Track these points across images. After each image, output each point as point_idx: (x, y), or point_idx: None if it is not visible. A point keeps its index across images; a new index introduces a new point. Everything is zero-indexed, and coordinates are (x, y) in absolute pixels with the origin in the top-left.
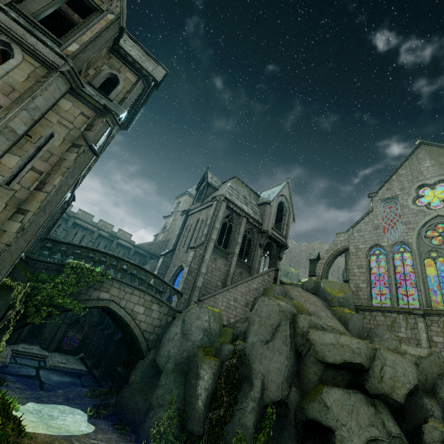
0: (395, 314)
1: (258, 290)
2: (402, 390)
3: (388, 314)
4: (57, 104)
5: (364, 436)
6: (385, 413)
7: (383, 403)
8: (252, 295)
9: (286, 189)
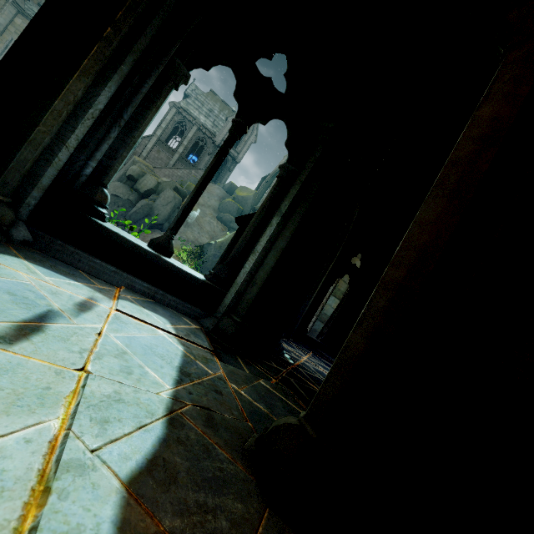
0: None
1: (182, 178)
2: (145, 189)
3: None
4: (14, 21)
5: (113, 193)
6: (135, 195)
7: (138, 194)
8: (175, 180)
9: None
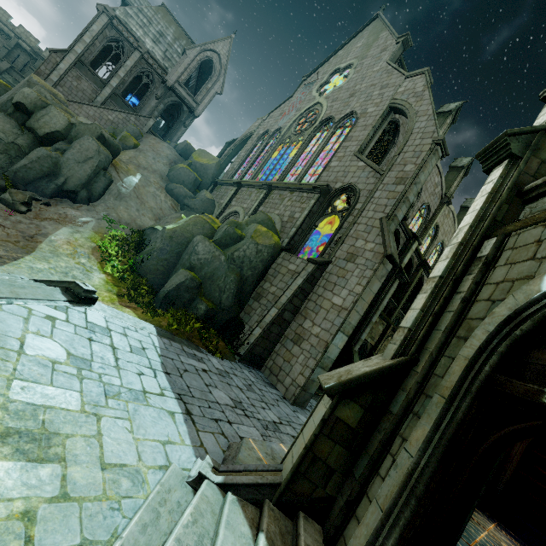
0: (231, 187)
1: (115, 124)
2: (46, 130)
3: (228, 187)
4: None
5: None
6: (27, 138)
7: (34, 137)
8: (104, 125)
9: (225, 46)
